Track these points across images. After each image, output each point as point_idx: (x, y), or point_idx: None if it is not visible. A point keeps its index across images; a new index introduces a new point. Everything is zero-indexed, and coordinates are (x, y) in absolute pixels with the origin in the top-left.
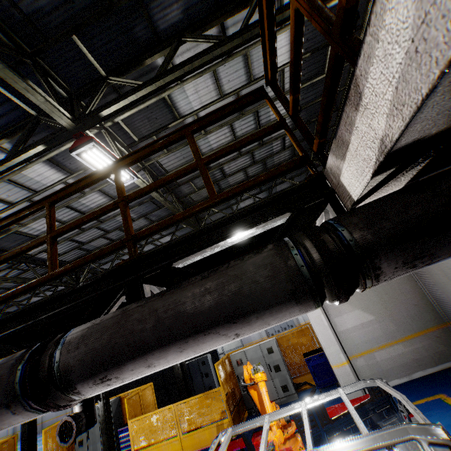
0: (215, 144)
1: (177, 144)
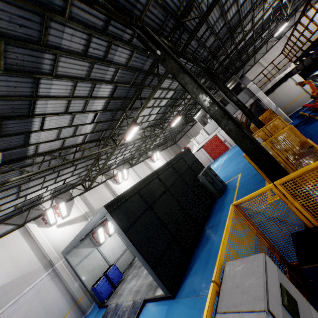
0: (246, 29)
1: (254, 13)
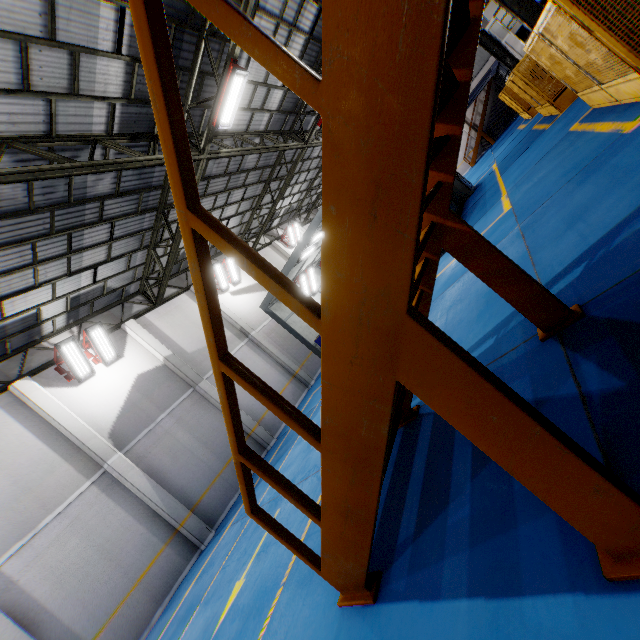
0: None
1: None
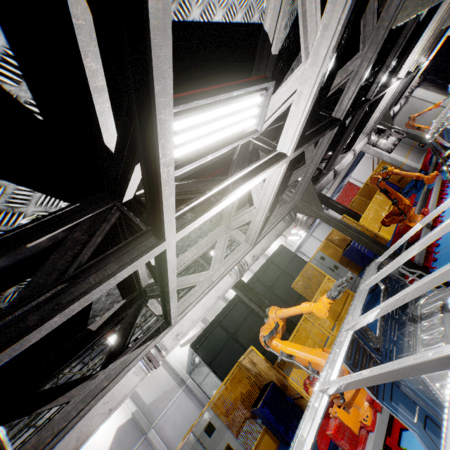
0: None
1: None
